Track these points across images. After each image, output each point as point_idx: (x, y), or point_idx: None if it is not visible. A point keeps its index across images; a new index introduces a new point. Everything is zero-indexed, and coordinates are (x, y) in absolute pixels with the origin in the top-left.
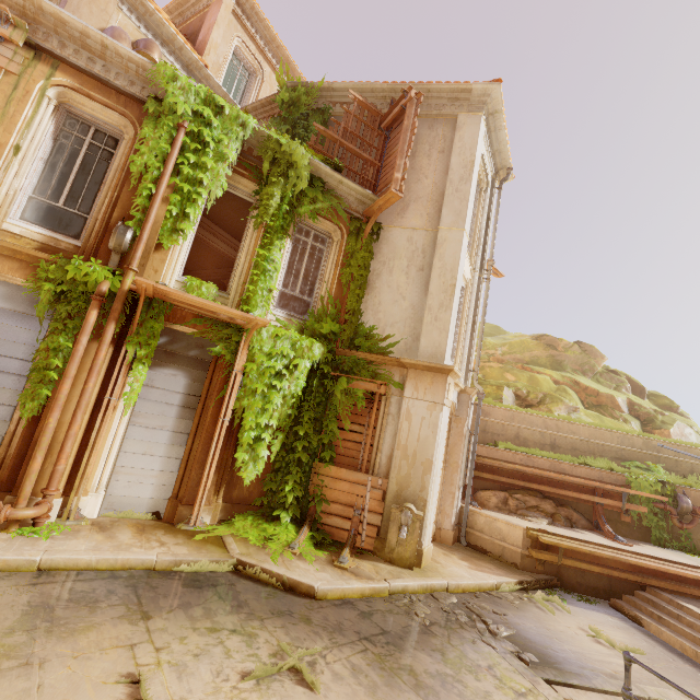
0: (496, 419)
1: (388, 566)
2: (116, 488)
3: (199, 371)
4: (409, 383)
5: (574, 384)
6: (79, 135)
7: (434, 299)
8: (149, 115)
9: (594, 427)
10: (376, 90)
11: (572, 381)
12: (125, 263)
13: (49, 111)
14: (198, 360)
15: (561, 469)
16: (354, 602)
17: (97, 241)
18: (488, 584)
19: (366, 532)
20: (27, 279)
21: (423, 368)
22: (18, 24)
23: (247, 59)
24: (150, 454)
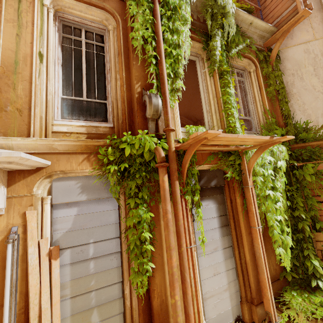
0: None
1: None
2: (208, 312)
3: (219, 195)
4: None
5: None
6: (75, 37)
7: None
8: None
9: None
10: None
11: None
12: (157, 127)
13: (50, 18)
14: (215, 187)
15: None
16: None
17: (126, 117)
18: None
19: None
20: (92, 168)
21: None
22: None
23: None
24: (217, 274)
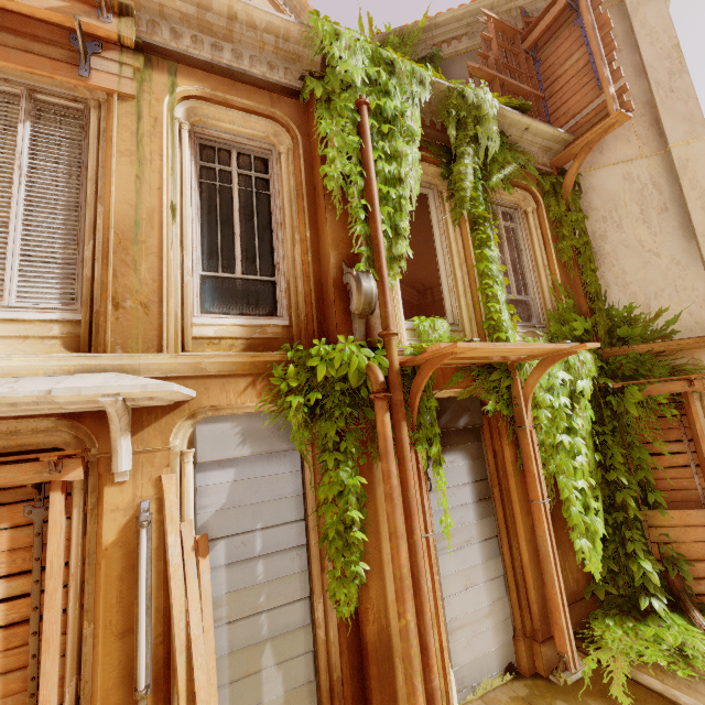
0: None
1: None
2: (456, 655)
3: (473, 443)
4: None
5: None
6: (222, 167)
7: None
8: (316, 102)
9: None
10: (497, 4)
11: None
12: (368, 327)
13: (185, 140)
14: (466, 429)
15: None
16: None
17: (314, 308)
18: None
19: None
20: (261, 400)
21: None
22: (120, 11)
23: None
24: (471, 586)
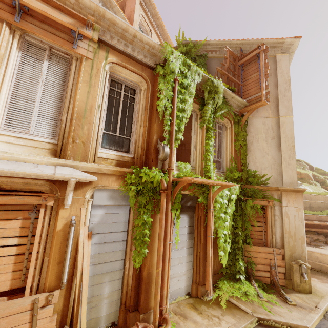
0: None
1: (301, 294)
2: (171, 287)
3: (191, 212)
4: (284, 199)
5: None
6: (118, 90)
7: (285, 153)
8: (159, 75)
9: (325, 195)
10: (232, 43)
11: None
12: (163, 164)
13: (107, 79)
14: (190, 206)
15: (321, 219)
16: (321, 327)
17: (144, 153)
18: None
19: (278, 276)
20: (120, 185)
21: (290, 190)
22: (94, 28)
23: (144, 26)
24: (180, 263)
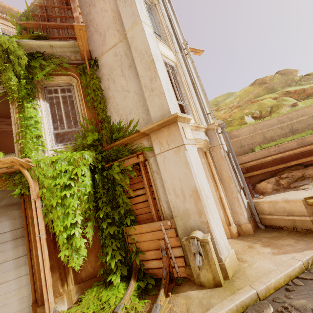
0: (245, 135)
1: (200, 291)
2: None
3: (16, 210)
4: (154, 143)
5: (287, 93)
6: None
7: (145, 78)
8: None
9: None
10: None
11: (284, 92)
12: None
13: None
14: (12, 204)
15: (307, 142)
16: None
17: None
18: (295, 269)
19: (177, 264)
20: None
21: (158, 127)
22: None
23: (12, 32)
24: (4, 282)
